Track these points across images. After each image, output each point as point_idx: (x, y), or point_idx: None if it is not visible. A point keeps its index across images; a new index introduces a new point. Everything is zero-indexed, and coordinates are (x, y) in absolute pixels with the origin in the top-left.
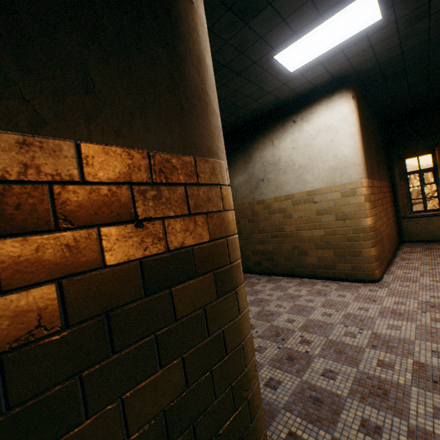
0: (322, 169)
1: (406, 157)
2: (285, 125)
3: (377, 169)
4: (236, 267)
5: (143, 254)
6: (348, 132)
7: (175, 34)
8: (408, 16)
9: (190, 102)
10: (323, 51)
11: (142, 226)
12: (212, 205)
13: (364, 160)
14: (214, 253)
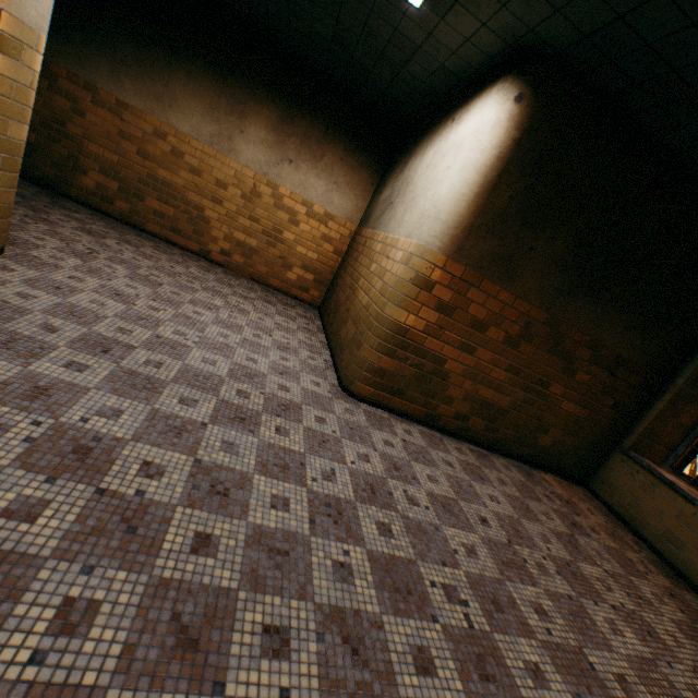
0: (418, 210)
1: None
2: (446, 124)
3: (553, 286)
4: None
5: None
6: (465, 159)
7: None
8: None
9: None
10: None
11: None
12: None
13: (460, 221)
14: None
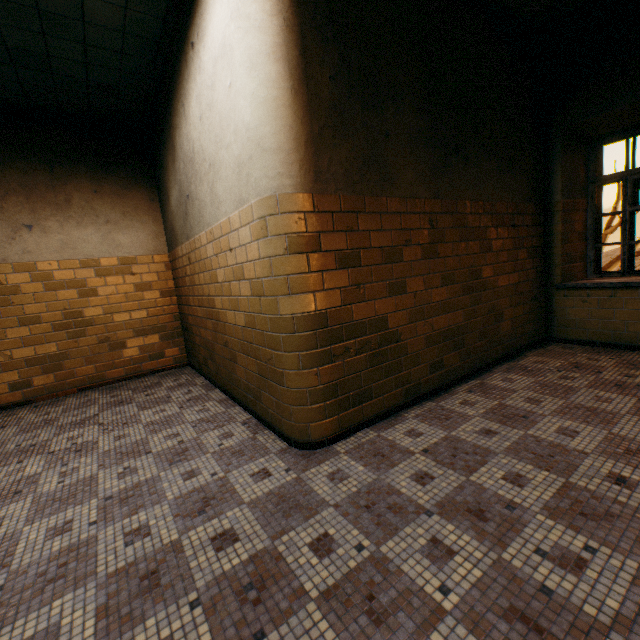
0: (229, 167)
1: (601, 138)
2: (187, 59)
3: (428, 167)
4: None
5: None
6: (246, 52)
7: None
8: None
9: None
10: None
11: None
12: None
13: (295, 136)
14: None
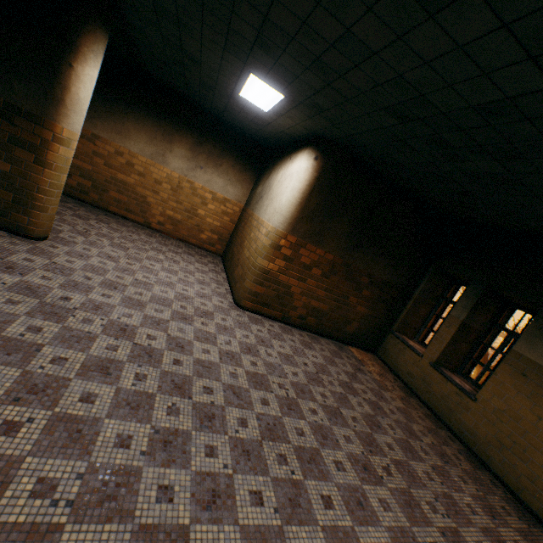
0: (273, 207)
1: (458, 281)
2: (288, 159)
3: (344, 246)
4: (50, 163)
5: (11, 133)
6: (293, 185)
7: (55, 78)
8: (308, 103)
9: (52, 101)
10: (272, 105)
11: (14, 126)
12: (46, 136)
13: (292, 215)
14: (39, 150)
